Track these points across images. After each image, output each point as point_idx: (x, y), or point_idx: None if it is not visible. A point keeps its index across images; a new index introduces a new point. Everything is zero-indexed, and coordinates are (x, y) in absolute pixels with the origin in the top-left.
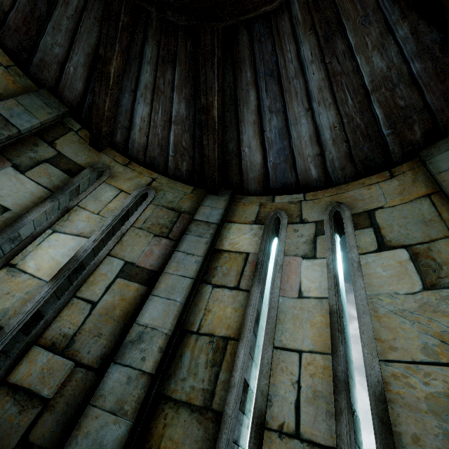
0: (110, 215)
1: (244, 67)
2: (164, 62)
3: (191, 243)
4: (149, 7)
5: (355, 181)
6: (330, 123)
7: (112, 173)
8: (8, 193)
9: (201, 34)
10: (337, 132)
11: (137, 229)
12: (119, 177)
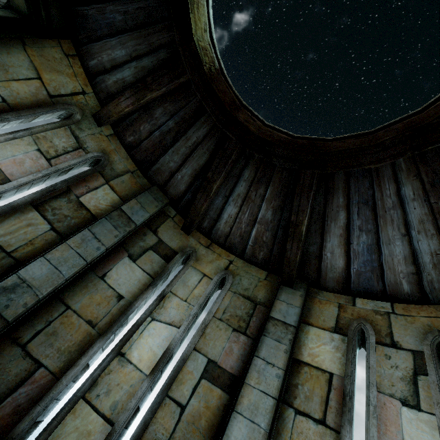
0: (195, 302)
1: (337, 194)
2: (259, 181)
3: (270, 348)
4: (258, 154)
5: None
6: (431, 249)
7: (197, 256)
8: (124, 281)
9: (301, 175)
10: None
11: (217, 320)
12: (202, 260)
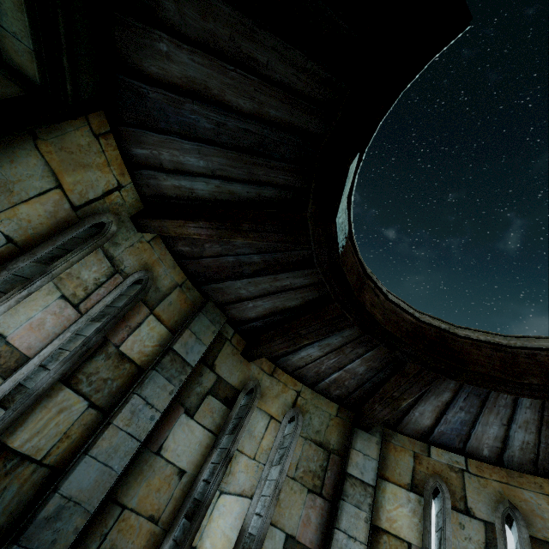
0: (265, 458)
1: (449, 380)
2: (361, 343)
3: (351, 517)
4: (378, 341)
5: (530, 474)
6: (524, 439)
7: (261, 390)
8: (183, 449)
9: (423, 372)
10: (529, 446)
11: (291, 480)
12: (267, 396)
